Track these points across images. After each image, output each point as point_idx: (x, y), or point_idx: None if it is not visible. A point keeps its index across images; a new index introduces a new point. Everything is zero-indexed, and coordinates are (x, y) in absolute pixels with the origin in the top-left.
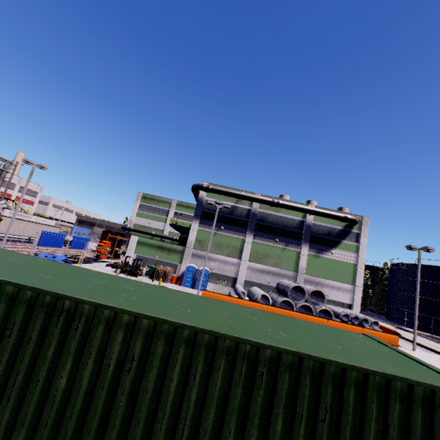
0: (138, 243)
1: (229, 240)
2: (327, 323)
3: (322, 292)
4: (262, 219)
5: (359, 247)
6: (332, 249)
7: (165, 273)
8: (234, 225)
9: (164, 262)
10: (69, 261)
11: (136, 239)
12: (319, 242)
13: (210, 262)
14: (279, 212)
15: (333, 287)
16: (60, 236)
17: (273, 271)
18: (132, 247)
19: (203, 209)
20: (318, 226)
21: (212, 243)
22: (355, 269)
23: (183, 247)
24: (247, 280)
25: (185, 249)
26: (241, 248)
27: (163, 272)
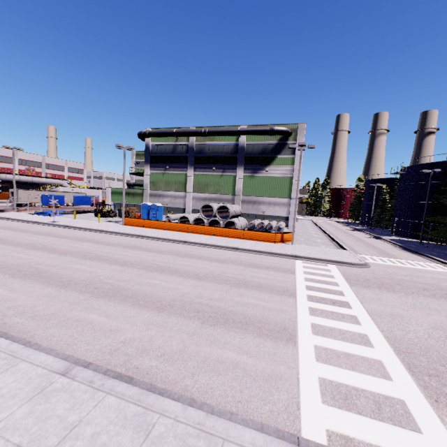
0: (112, 193)
1: (175, 177)
2: (214, 230)
3: (227, 207)
4: (200, 151)
5: (295, 158)
6: (267, 167)
7: (130, 212)
8: (177, 163)
9: (132, 205)
10: (64, 213)
11: (109, 190)
12: (254, 162)
13: (164, 198)
14: (214, 141)
15: (269, 203)
16: (60, 197)
17: (215, 198)
18: (108, 197)
19: (151, 154)
20: (252, 146)
21: (162, 182)
22: (291, 182)
23: (142, 190)
24: (194, 208)
25: (143, 191)
26: (186, 182)
27: (127, 212)
